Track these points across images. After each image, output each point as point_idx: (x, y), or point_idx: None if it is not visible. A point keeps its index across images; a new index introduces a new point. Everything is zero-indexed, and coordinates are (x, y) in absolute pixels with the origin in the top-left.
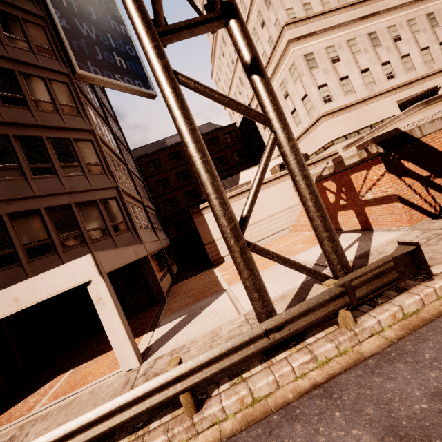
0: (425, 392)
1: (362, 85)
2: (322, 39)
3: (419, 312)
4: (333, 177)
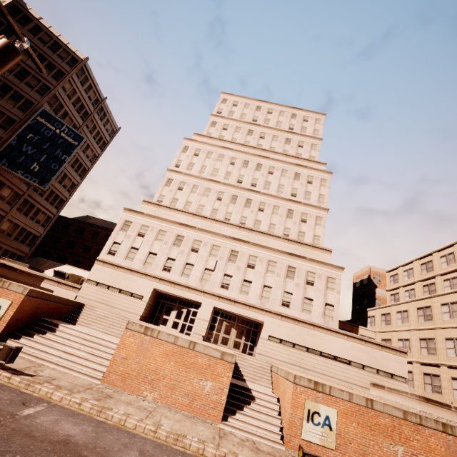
0: None
1: (142, 260)
2: (145, 219)
3: None
4: None
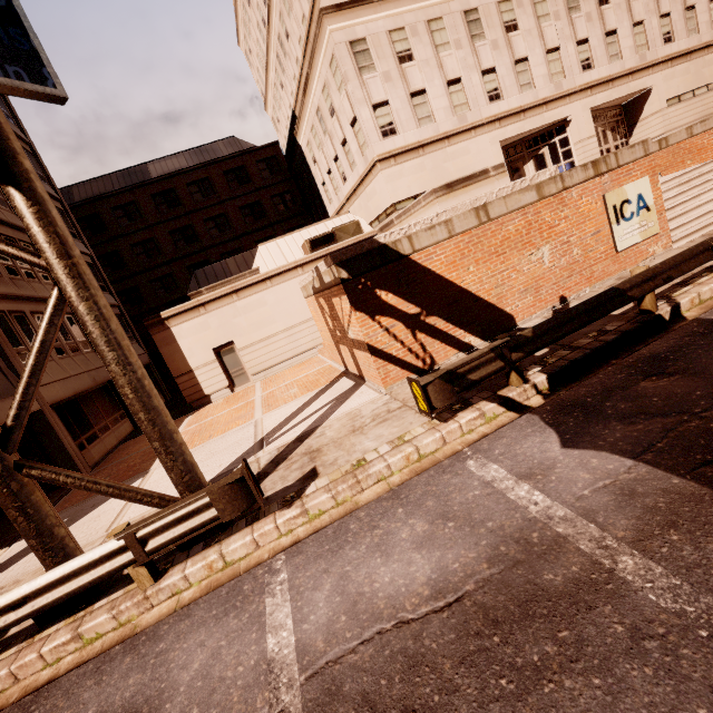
0: (97, 711)
1: (448, 108)
2: (383, 12)
3: (245, 559)
4: (323, 294)
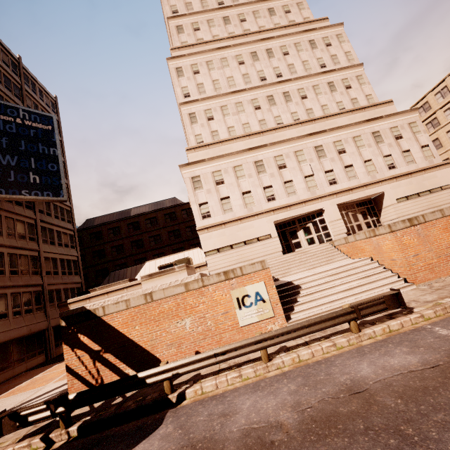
0: None
1: (242, 205)
2: (210, 164)
3: None
4: None
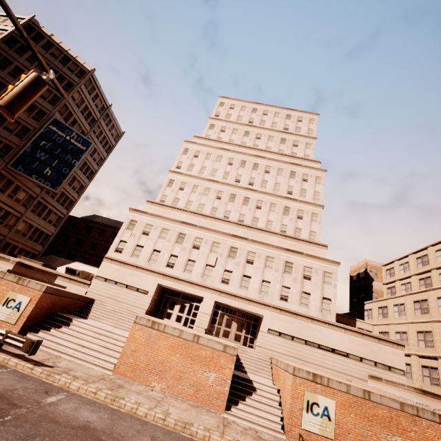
0: None
1: (147, 257)
2: (149, 218)
3: None
4: None
